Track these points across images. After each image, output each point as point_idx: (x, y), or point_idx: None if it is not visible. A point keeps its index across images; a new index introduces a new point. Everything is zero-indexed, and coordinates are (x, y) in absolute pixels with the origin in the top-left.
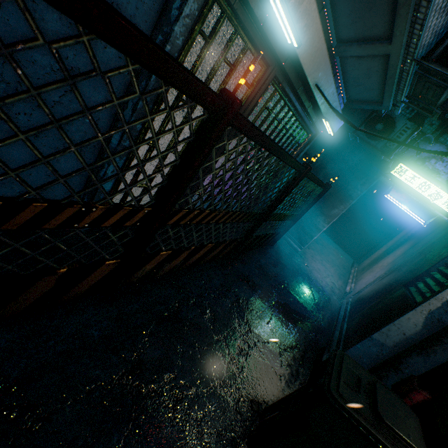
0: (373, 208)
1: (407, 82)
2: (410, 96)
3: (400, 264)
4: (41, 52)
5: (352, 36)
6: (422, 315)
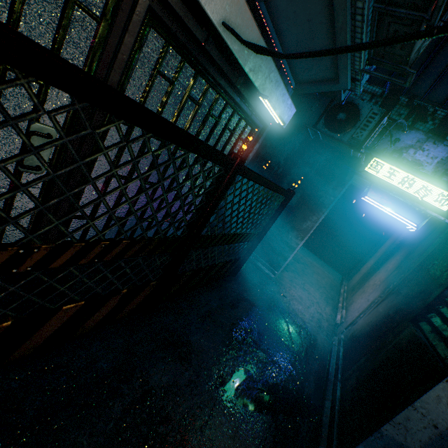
0: (353, 217)
1: (363, 32)
2: (371, 58)
3: (396, 283)
4: None
5: None
6: None
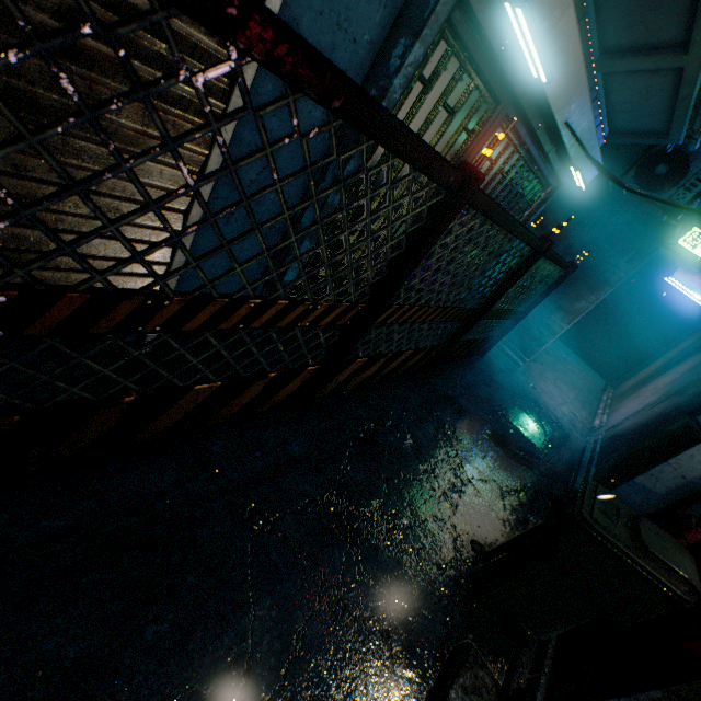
0: (643, 299)
1: None
2: None
3: (684, 384)
4: (250, 128)
5: (625, 44)
6: None
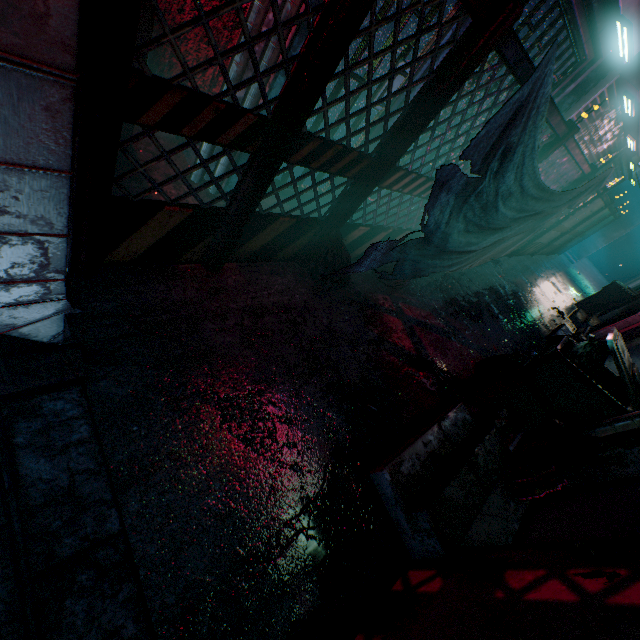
0: None
1: None
2: None
3: None
4: None
5: None
6: None
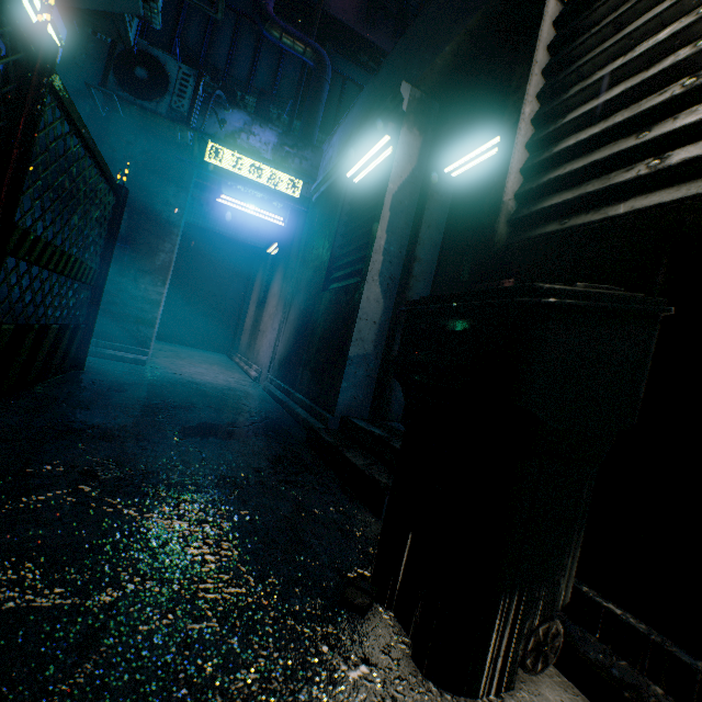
0: (205, 272)
1: None
2: None
3: (292, 289)
4: None
5: None
6: (376, 283)
